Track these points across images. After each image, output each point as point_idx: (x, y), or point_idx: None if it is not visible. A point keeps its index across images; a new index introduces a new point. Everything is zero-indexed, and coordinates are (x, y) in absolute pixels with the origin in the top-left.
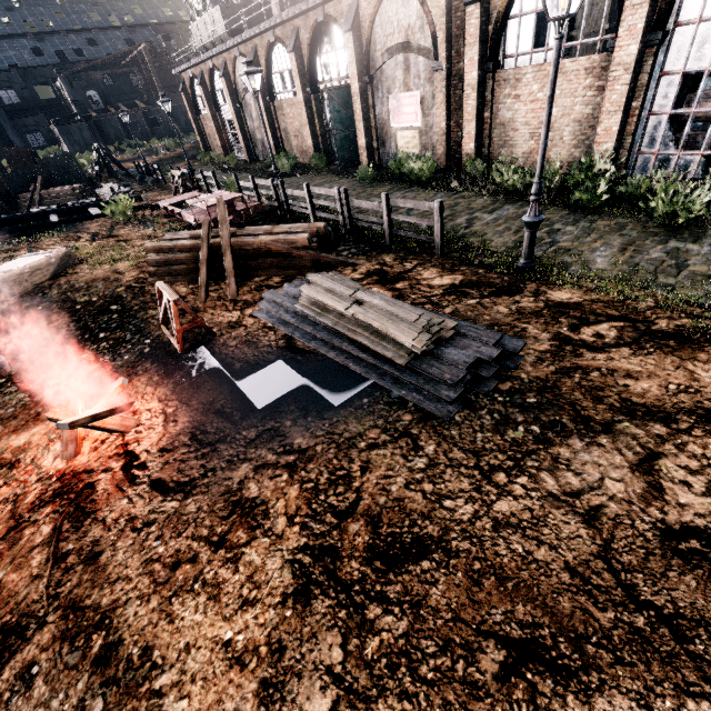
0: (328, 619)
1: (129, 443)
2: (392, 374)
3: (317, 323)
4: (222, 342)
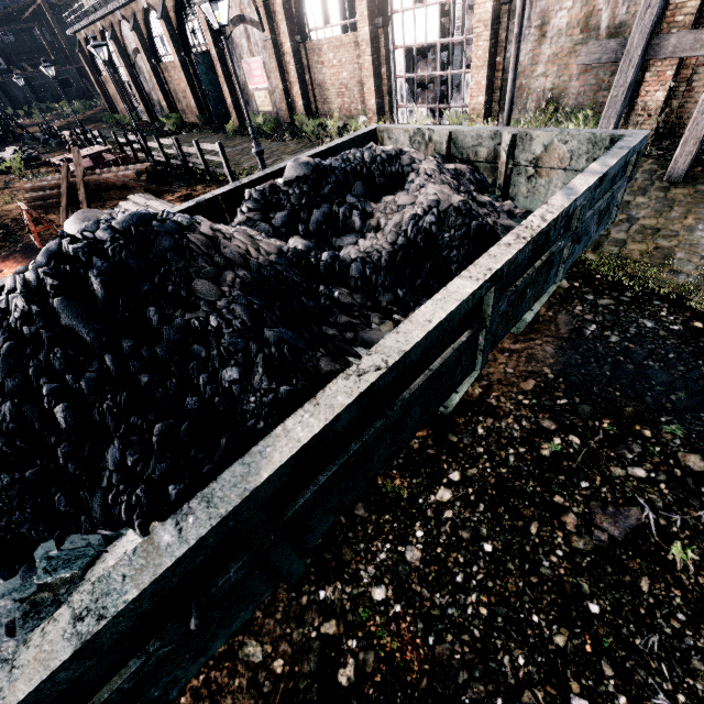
0: None
1: None
2: None
3: None
4: None
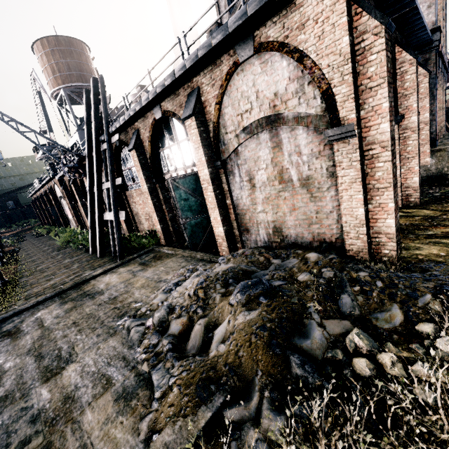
0: None
1: None
2: None
3: None
4: None
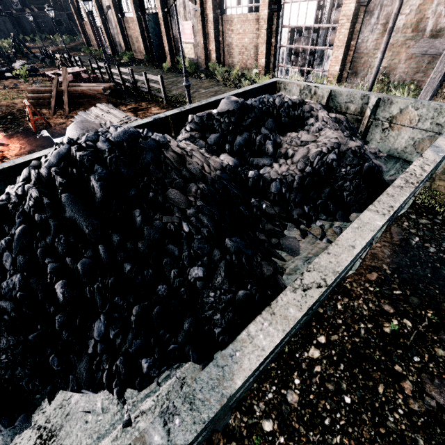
0: None
1: (4, 154)
2: None
3: None
4: (54, 128)
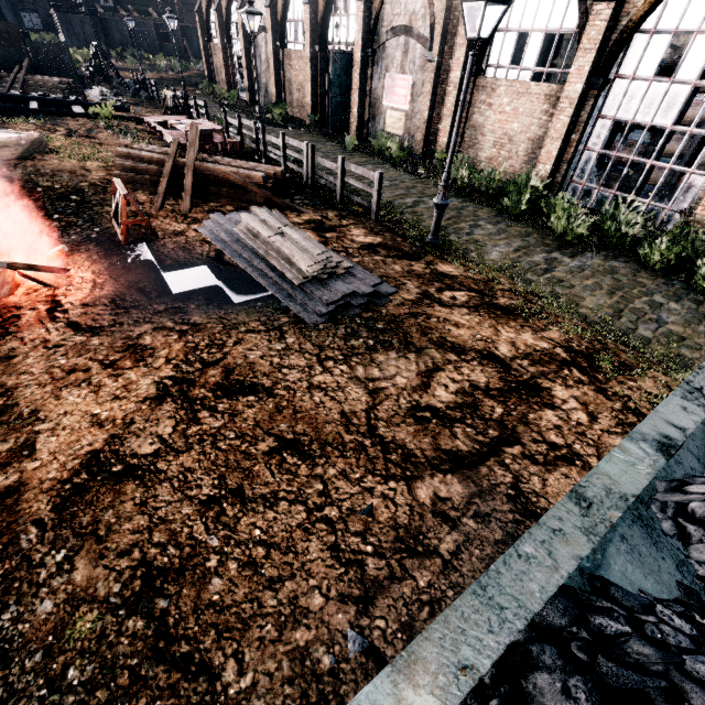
0: (171, 413)
1: (58, 296)
2: (288, 291)
3: (246, 245)
4: (162, 244)
